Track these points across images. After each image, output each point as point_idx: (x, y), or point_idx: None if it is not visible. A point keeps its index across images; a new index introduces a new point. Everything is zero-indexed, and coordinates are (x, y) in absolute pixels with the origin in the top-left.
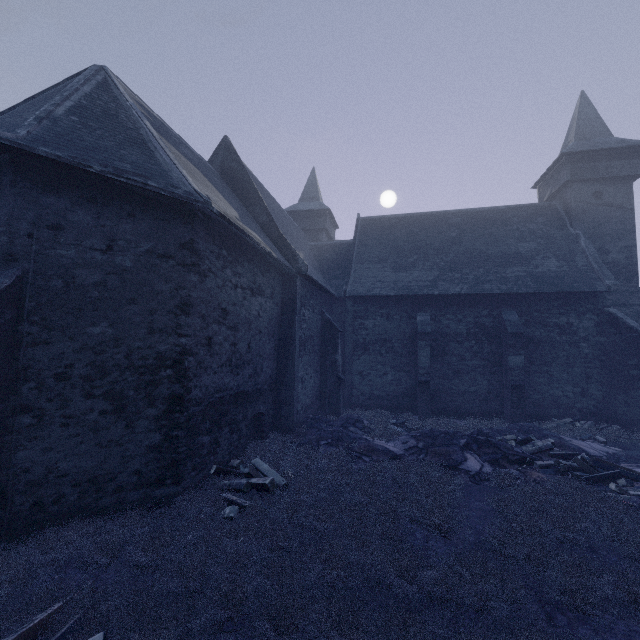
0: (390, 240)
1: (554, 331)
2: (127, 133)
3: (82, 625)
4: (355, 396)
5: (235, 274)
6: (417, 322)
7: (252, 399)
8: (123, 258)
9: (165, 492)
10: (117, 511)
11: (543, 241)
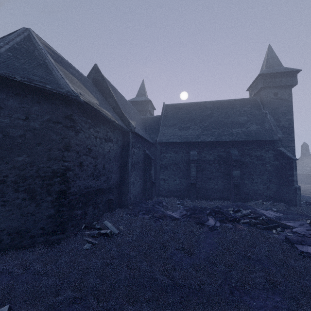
0: (178, 115)
1: (254, 159)
2: (38, 61)
3: (1, 302)
4: (161, 191)
5: (96, 131)
6: (190, 155)
7: (106, 192)
8: (34, 123)
9: (57, 237)
10: (31, 247)
11: (250, 116)
